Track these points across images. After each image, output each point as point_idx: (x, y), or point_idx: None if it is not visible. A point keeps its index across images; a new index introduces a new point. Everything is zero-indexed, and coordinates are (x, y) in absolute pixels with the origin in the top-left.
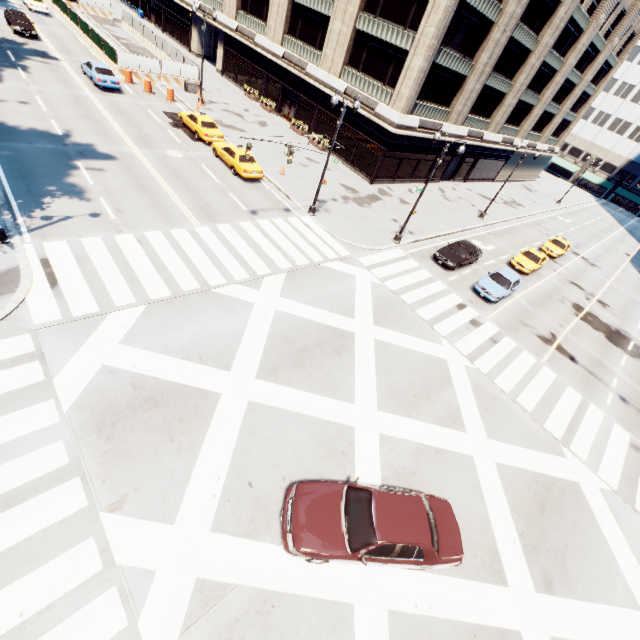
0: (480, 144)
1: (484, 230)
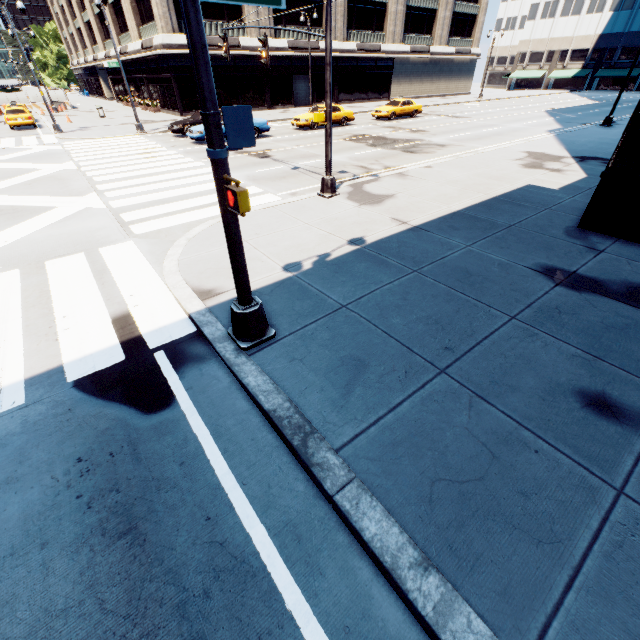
0: (319, 54)
1: None
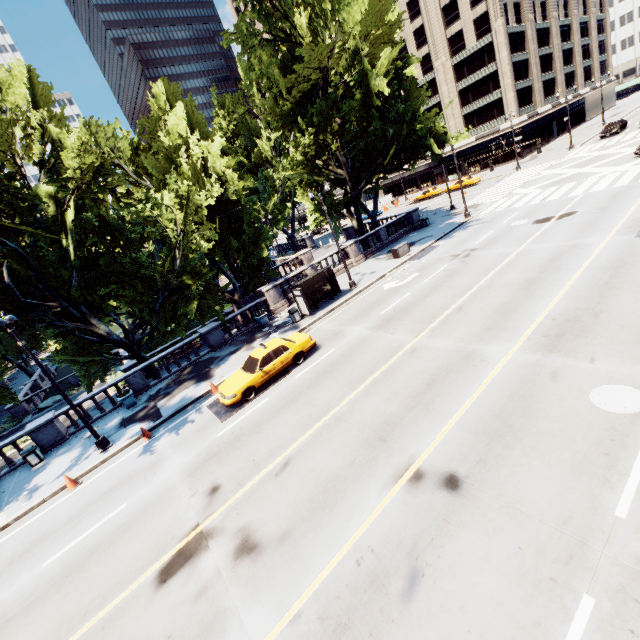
0: (562, 106)
1: None
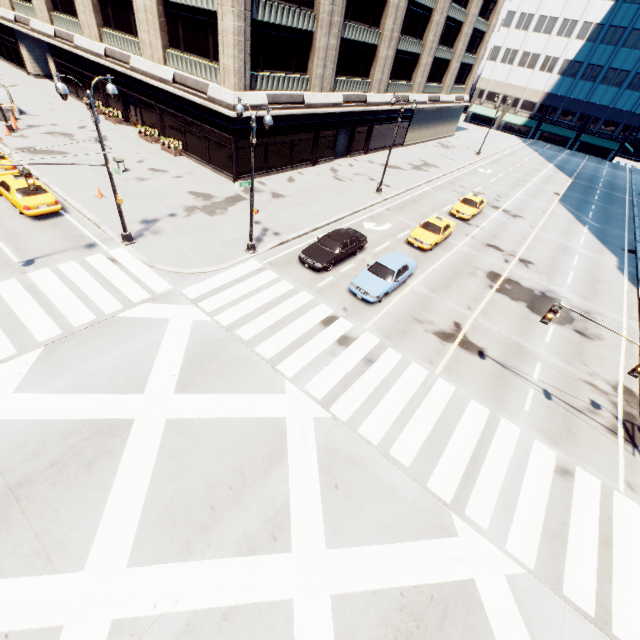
0: (365, 109)
1: (382, 206)
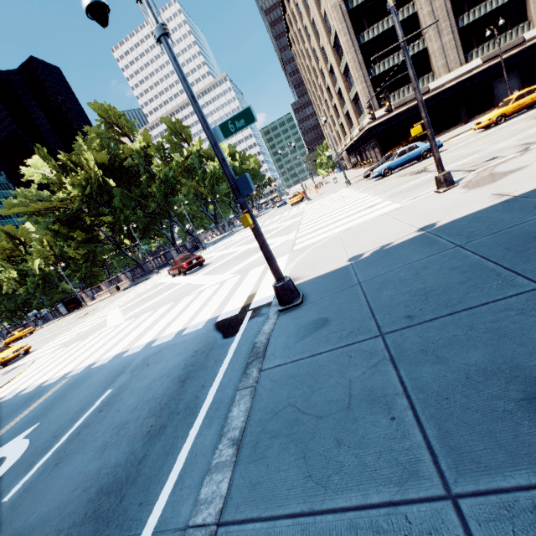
0: (524, 46)
1: None
